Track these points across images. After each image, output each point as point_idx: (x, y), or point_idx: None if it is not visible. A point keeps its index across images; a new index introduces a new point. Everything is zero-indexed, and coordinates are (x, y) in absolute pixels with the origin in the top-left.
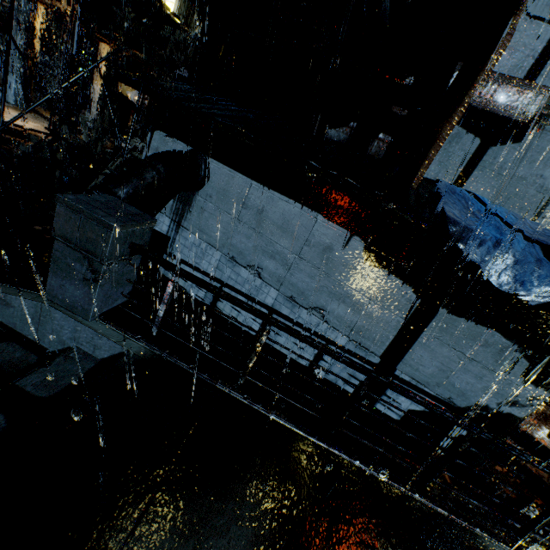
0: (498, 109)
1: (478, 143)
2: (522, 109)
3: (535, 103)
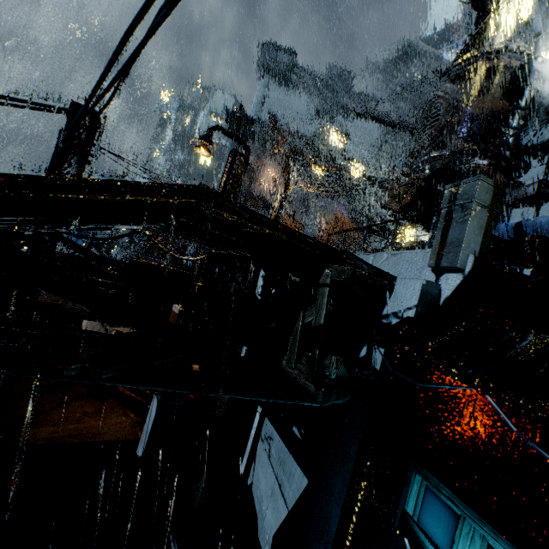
0: (523, 196)
1: (534, 208)
2: (531, 191)
3: (534, 187)
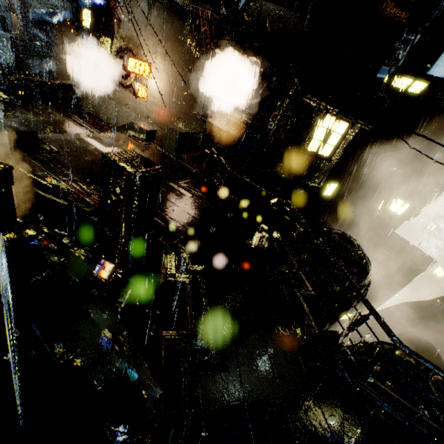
0: None
1: None
2: None
3: None
